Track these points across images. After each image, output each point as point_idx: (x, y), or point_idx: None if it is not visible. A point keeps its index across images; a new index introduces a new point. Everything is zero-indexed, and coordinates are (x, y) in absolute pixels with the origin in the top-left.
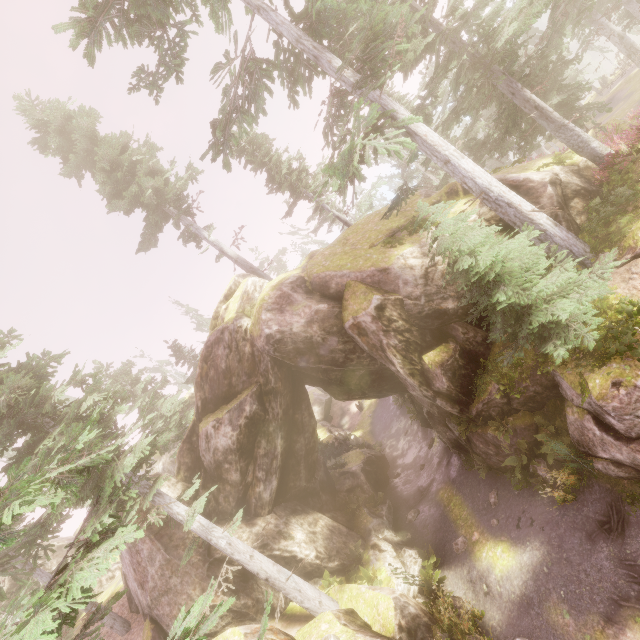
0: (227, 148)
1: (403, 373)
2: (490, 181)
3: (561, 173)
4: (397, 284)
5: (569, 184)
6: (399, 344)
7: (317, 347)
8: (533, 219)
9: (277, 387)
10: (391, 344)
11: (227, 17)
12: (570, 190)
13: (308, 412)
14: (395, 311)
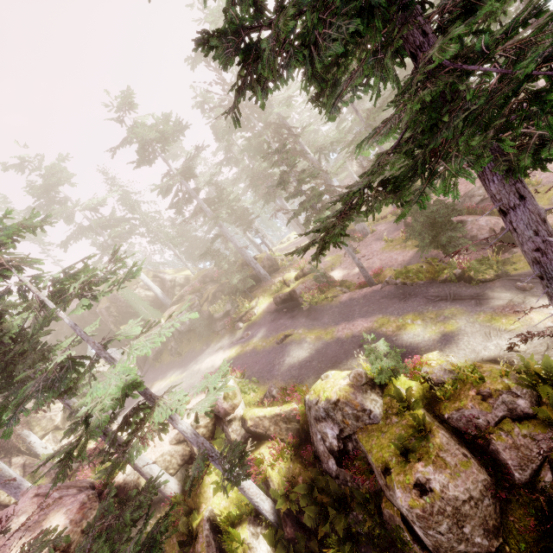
0: (67, 246)
1: (114, 331)
2: (145, 278)
3: (178, 278)
4: (118, 301)
5: (178, 282)
6: (114, 320)
7: (86, 317)
8: (154, 291)
9: (66, 332)
10: (111, 320)
11: (73, 221)
12: (178, 284)
13: (82, 347)
14: (114, 309)
